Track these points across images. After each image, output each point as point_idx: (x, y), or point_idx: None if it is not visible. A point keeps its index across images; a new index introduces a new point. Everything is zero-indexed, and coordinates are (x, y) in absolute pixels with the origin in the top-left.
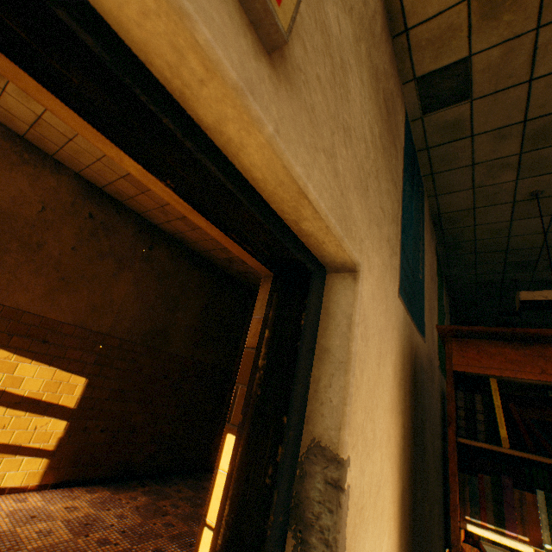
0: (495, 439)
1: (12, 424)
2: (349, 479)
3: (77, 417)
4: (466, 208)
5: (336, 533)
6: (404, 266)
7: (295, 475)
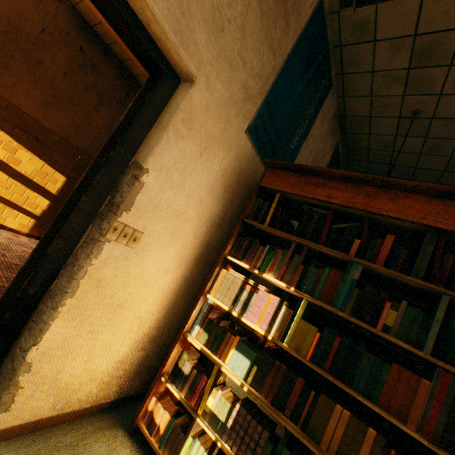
0: (263, 223)
1: (12, 189)
2: (146, 181)
3: (57, 201)
4: (364, 115)
5: (128, 194)
6: (266, 120)
7: (122, 174)
